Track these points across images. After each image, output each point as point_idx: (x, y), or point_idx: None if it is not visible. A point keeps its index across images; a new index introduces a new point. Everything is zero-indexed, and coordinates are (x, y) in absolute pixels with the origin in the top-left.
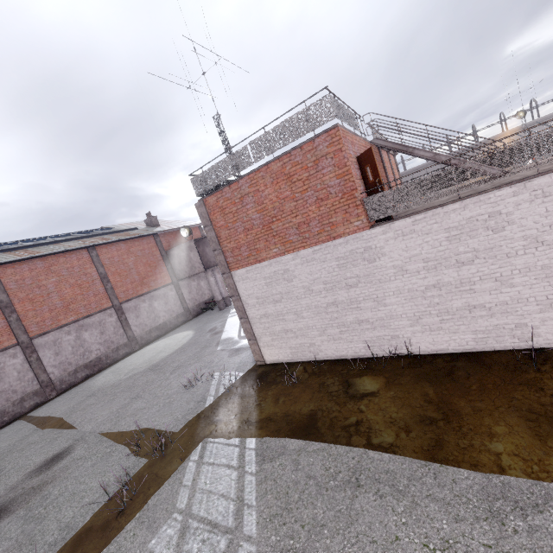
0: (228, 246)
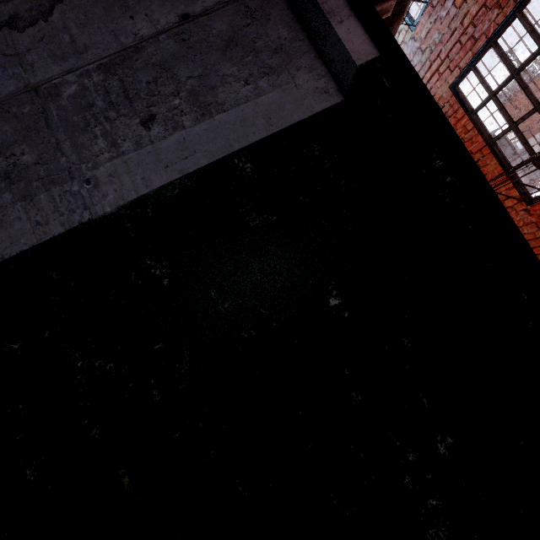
0: (524, 126)
